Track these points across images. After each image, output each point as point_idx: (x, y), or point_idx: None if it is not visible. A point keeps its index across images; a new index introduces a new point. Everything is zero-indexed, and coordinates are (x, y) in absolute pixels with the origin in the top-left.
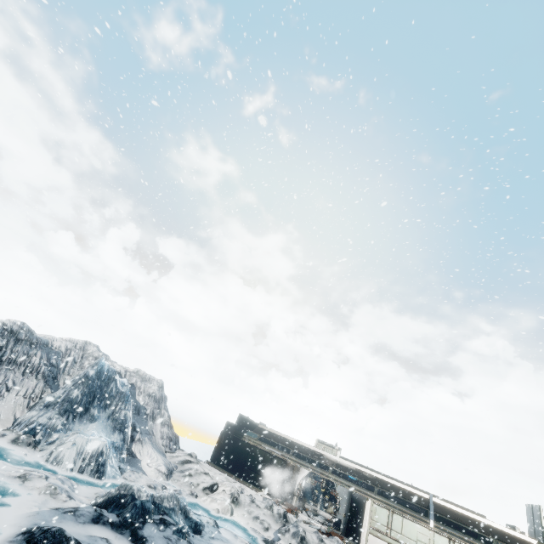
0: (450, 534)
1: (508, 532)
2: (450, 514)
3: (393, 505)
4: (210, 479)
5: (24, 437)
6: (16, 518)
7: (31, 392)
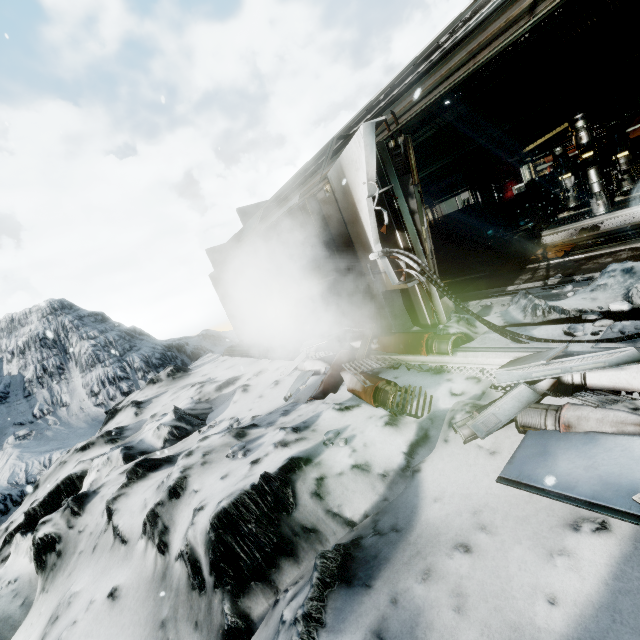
0: None
1: None
2: None
3: None
4: (70, 470)
5: None
6: None
7: None
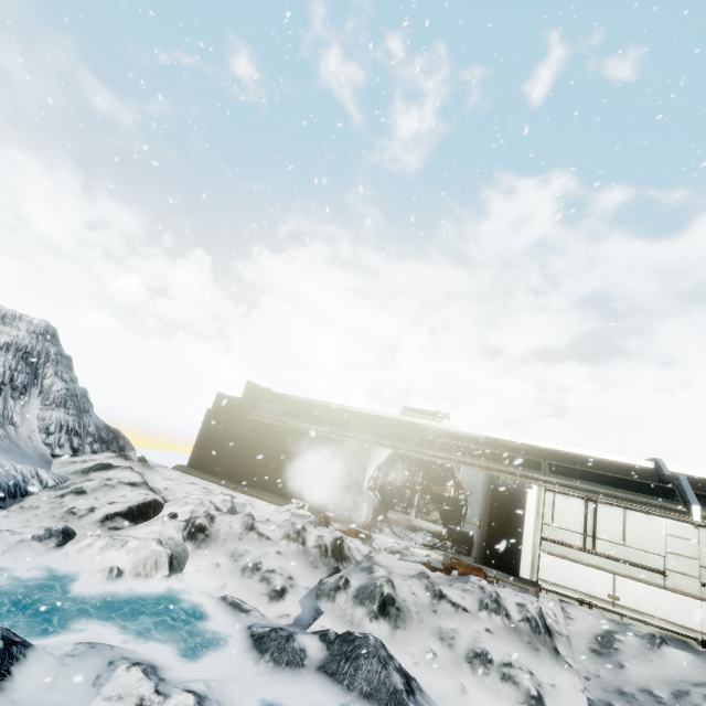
0: None
1: None
2: None
3: (591, 489)
4: (139, 495)
5: None
6: None
7: None
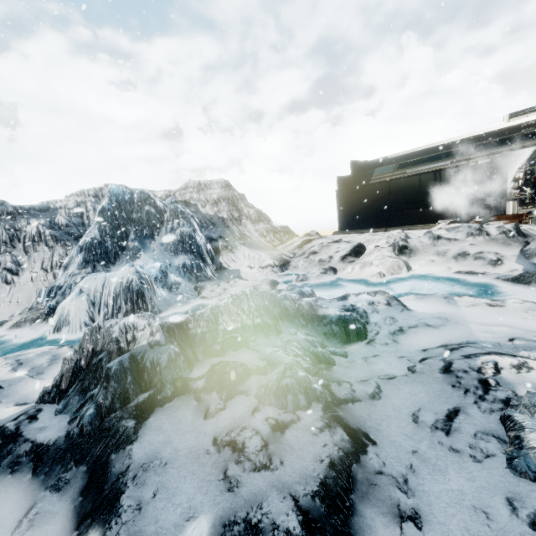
0: None
1: None
2: None
3: None
4: (346, 245)
5: (28, 314)
6: None
7: (49, 263)
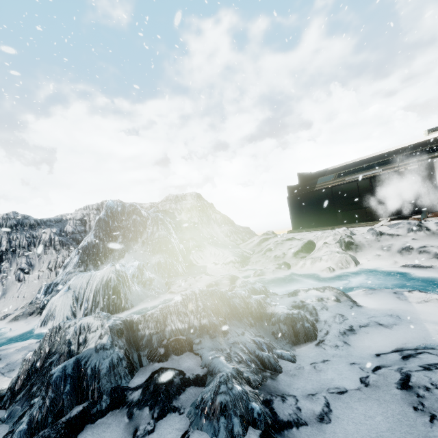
0: None
1: None
2: None
3: None
4: (298, 242)
5: (27, 308)
6: None
7: (54, 263)
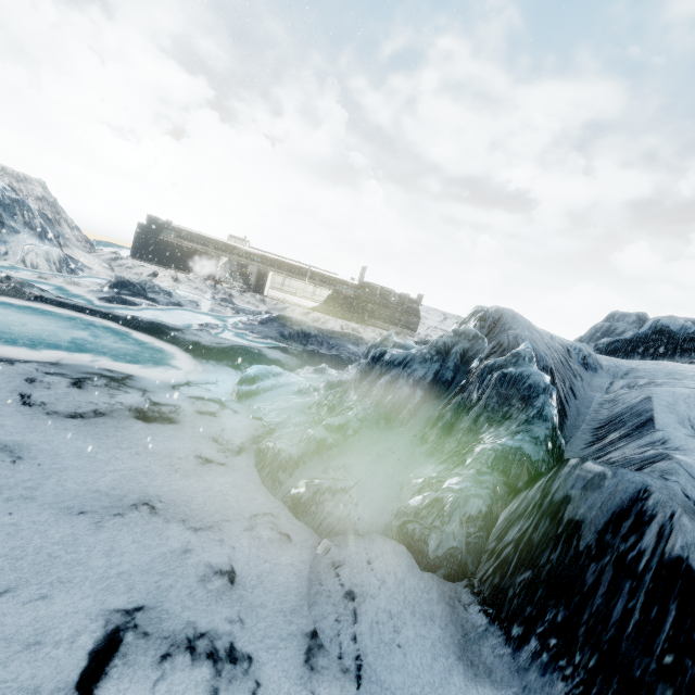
0: (315, 284)
1: (346, 280)
2: (319, 275)
3: (286, 274)
4: (149, 270)
5: None
6: (81, 296)
7: None
